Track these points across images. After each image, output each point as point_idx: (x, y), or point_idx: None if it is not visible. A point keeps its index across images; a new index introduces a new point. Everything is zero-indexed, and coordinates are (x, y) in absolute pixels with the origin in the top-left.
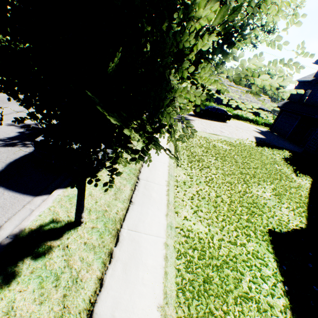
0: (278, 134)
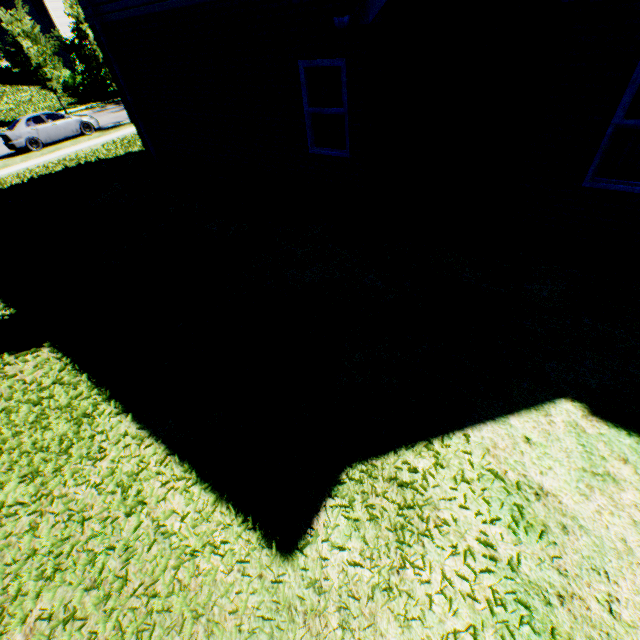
0: None
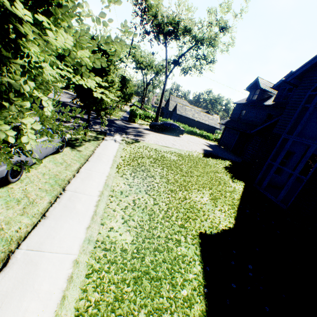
0: (225, 147)
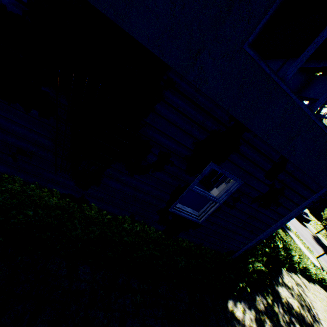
0: None
